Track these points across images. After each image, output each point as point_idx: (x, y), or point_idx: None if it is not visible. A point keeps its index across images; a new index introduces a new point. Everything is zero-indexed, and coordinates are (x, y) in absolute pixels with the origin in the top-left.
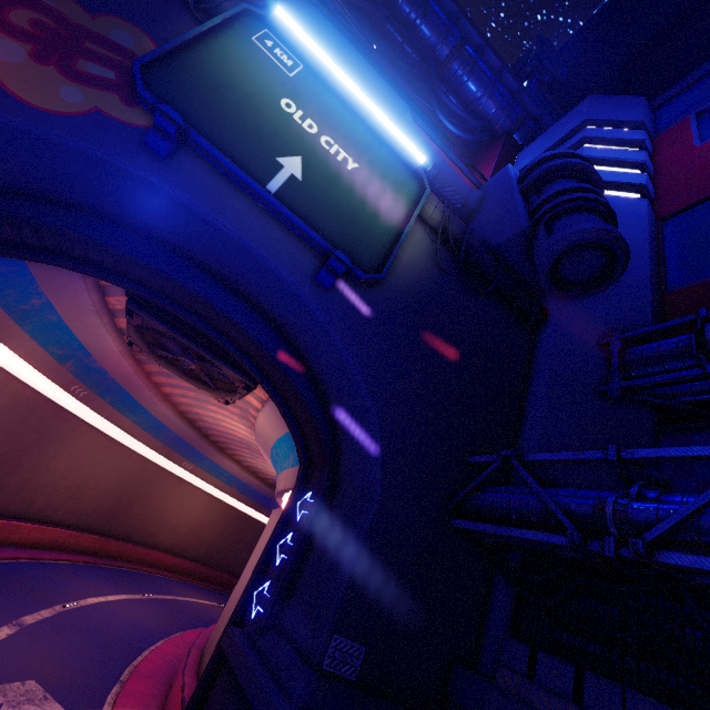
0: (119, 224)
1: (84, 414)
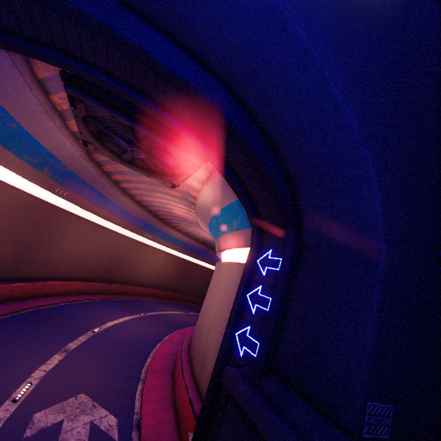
0: None
1: (72, 209)
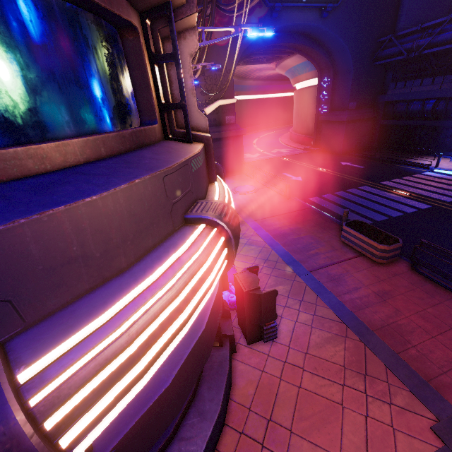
0: (257, 39)
1: None
